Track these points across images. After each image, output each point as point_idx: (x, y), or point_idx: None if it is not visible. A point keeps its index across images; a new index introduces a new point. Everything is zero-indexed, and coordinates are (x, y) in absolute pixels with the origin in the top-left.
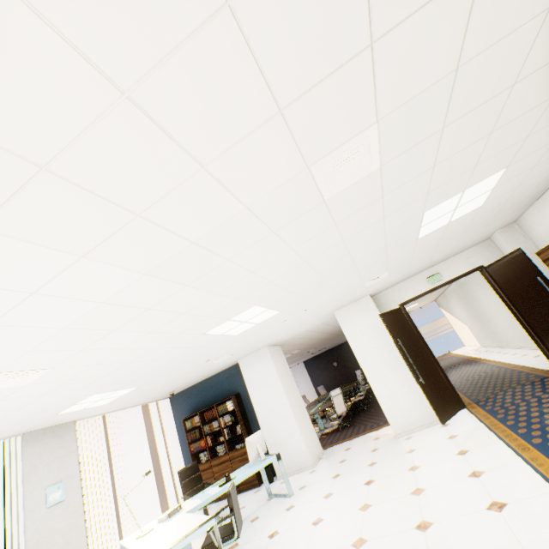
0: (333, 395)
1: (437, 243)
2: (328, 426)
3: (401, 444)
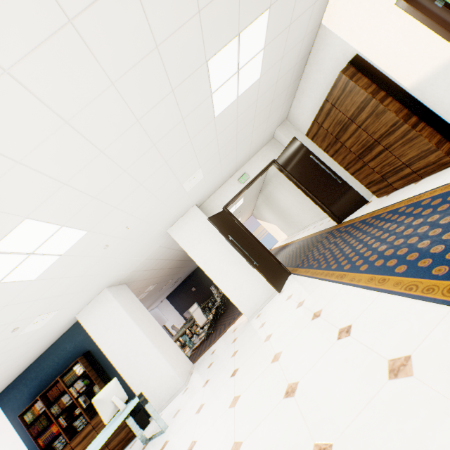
0: (192, 312)
1: (236, 132)
2: (197, 341)
3: (254, 324)
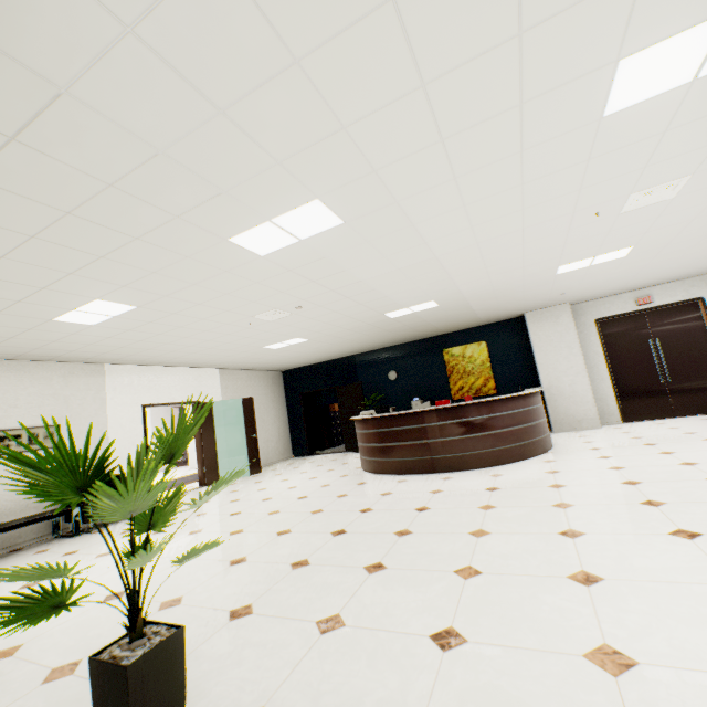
0: None
1: None
2: None
3: (180, 472)
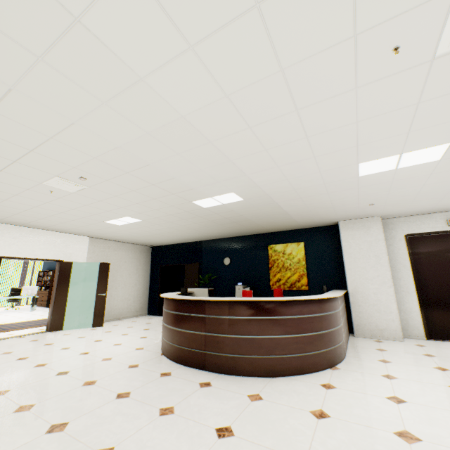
0: None
1: None
2: None
3: None
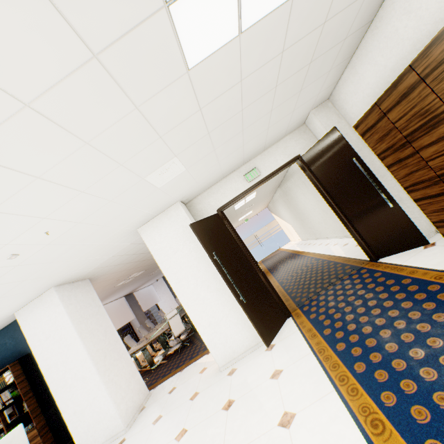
0: (169, 318)
1: (240, 106)
2: (174, 344)
3: (222, 387)
